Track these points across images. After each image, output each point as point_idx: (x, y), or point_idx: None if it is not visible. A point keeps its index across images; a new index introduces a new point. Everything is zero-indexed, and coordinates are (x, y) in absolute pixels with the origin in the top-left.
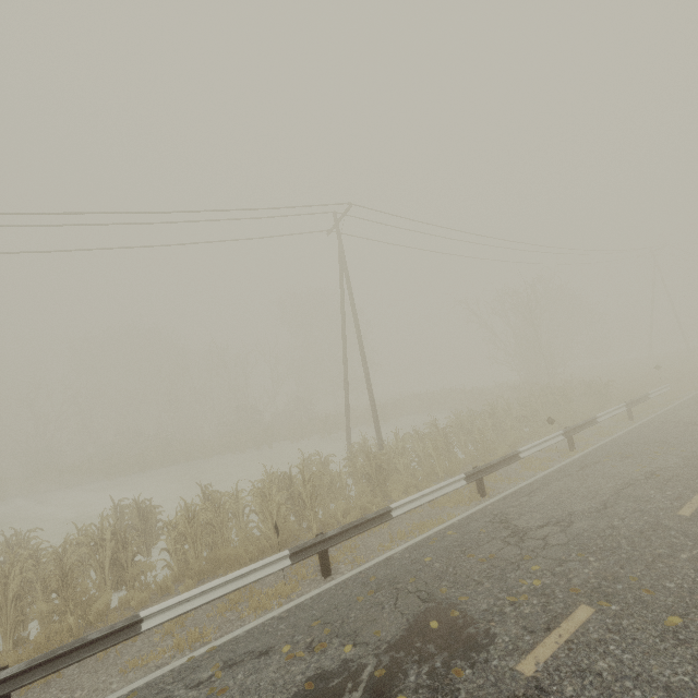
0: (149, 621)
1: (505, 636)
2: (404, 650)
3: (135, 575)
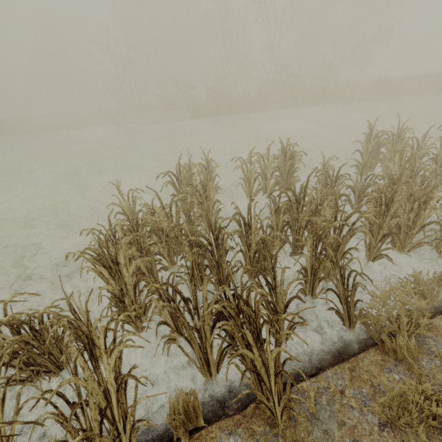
0: None
1: None
2: None
3: None
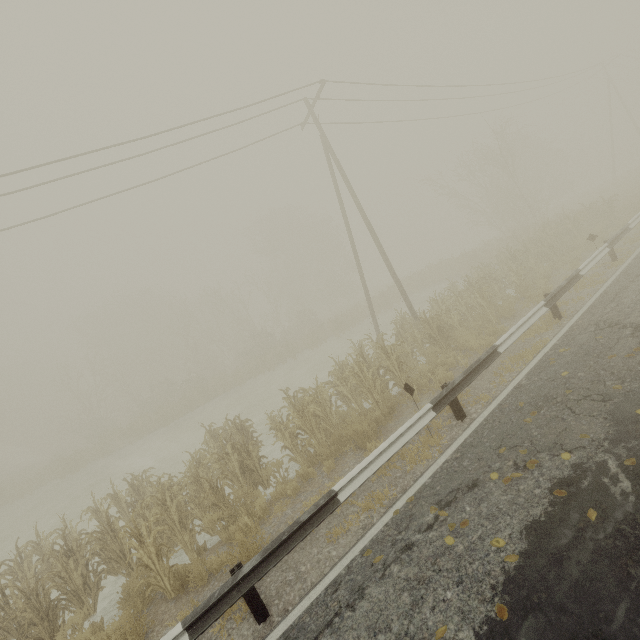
0: (342, 493)
1: None
2: (633, 439)
3: (270, 473)
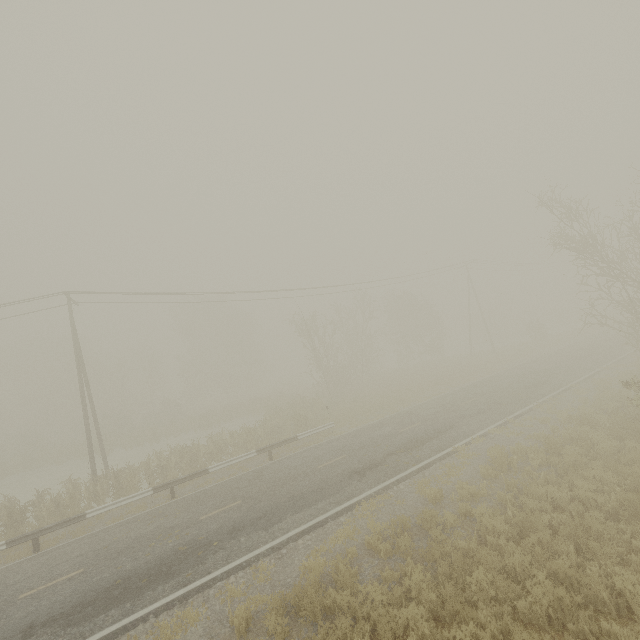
0: None
1: None
2: None
3: None
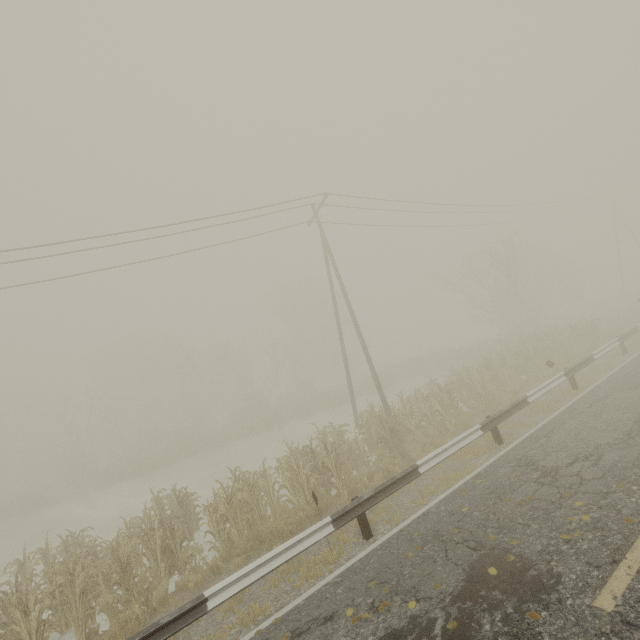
0: (213, 599)
1: (571, 574)
2: (469, 600)
3: (186, 559)
